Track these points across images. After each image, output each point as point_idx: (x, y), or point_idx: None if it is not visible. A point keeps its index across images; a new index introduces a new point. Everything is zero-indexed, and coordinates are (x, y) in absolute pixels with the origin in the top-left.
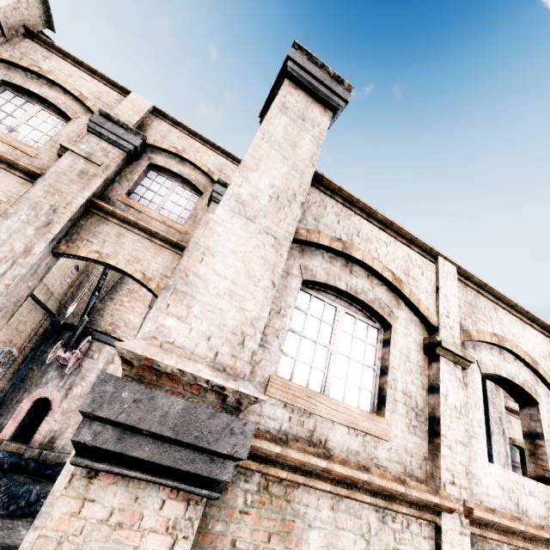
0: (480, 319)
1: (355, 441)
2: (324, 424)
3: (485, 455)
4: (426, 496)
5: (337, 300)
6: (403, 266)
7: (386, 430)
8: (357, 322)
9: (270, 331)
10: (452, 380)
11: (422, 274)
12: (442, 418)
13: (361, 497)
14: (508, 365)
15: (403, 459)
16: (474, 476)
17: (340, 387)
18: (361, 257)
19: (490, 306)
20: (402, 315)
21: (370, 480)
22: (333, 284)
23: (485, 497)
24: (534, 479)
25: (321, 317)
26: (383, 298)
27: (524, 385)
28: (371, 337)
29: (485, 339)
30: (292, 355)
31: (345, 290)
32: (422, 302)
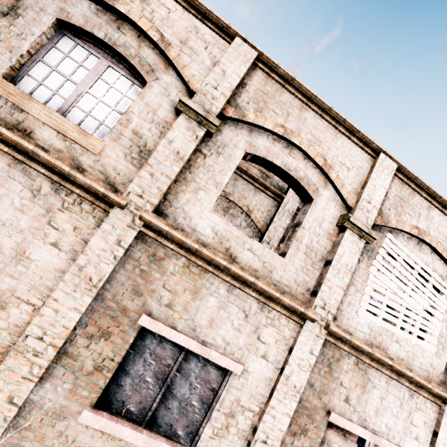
0: (271, 109)
1: (61, 143)
2: (34, 122)
3: (208, 206)
4: (92, 183)
5: (104, 54)
6: (182, 35)
7: (95, 147)
8: (121, 78)
9: (5, 45)
10: (187, 134)
11: (205, 48)
12: (155, 153)
13: (36, 167)
14: (291, 159)
15: (108, 172)
16: (185, 213)
17: (79, 116)
18: (126, 11)
19: (295, 104)
20: (166, 79)
21: (35, 151)
22: (90, 30)
23: (189, 229)
24: (279, 255)
25: (80, 62)
26: (149, 59)
27: (302, 180)
28: (133, 93)
29: (264, 125)
30: (38, 80)
31: (102, 39)
32: (188, 69)
